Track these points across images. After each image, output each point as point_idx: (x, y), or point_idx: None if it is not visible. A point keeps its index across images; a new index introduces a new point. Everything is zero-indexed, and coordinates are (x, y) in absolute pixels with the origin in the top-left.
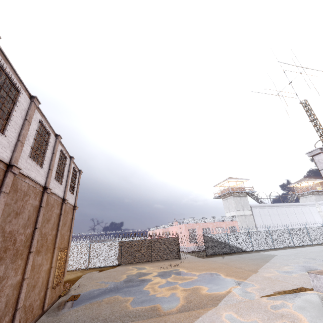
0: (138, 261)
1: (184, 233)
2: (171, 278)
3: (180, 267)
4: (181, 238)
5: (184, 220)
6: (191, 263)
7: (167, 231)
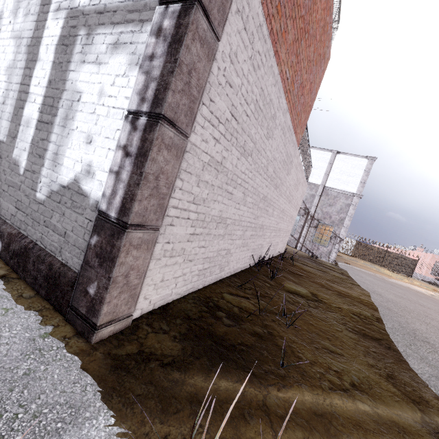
0: (368, 260)
1: (428, 263)
2: (400, 276)
3: (409, 278)
4: (421, 266)
5: (435, 250)
6: (421, 282)
7: (403, 254)
